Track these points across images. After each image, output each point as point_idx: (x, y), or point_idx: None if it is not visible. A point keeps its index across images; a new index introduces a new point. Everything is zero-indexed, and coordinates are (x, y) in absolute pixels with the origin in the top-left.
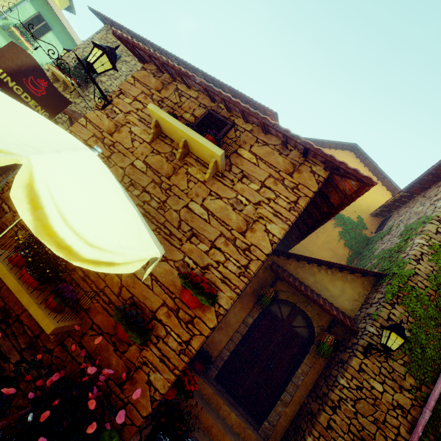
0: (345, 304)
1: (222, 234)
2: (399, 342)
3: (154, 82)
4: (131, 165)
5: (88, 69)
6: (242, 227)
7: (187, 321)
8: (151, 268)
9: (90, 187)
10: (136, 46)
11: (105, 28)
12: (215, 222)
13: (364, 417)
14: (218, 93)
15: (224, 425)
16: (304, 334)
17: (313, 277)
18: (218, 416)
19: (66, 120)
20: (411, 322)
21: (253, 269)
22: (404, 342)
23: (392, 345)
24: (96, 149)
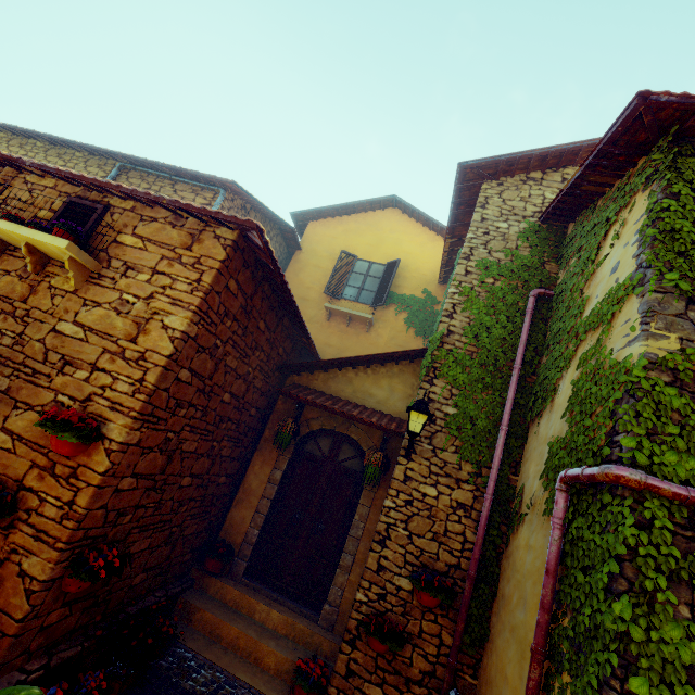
0: (398, 406)
1: (106, 350)
2: (422, 421)
3: None
4: None
5: None
6: (132, 333)
7: (67, 476)
8: None
9: None
10: None
11: None
12: (95, 338)
13: (421, 538)
14: (56, 171)
15: (261, 631)
16: (357, 466)
17: (350, 386)
18: (253, 623)
19: None
20: (455, 395)
21: (152, 379)
22: (427, 419)
23: (415, 428)
24: None
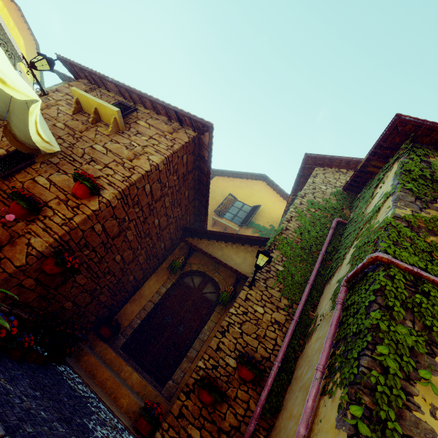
0: (247, 269)
1: (115, 161)
2: (265, 260)
3: (84, 87)
4: (53, 125)
5: (31, 66)
6: (131, 157)
7: (73, 206)
8: (34, 109)
9: (1, 55)
10: (72, 63)
11: (64, 83)
12: (111, 154)
13: (248, 336)
14: (123, 85)
15: (123, 383)
16: (213, 298)
17: (221, 251)
18: (119, 377)
19: None
20: (284, 261)
21: (134, 178)
22: (268, 259)
23: (260, 263)
24: (17, 71)
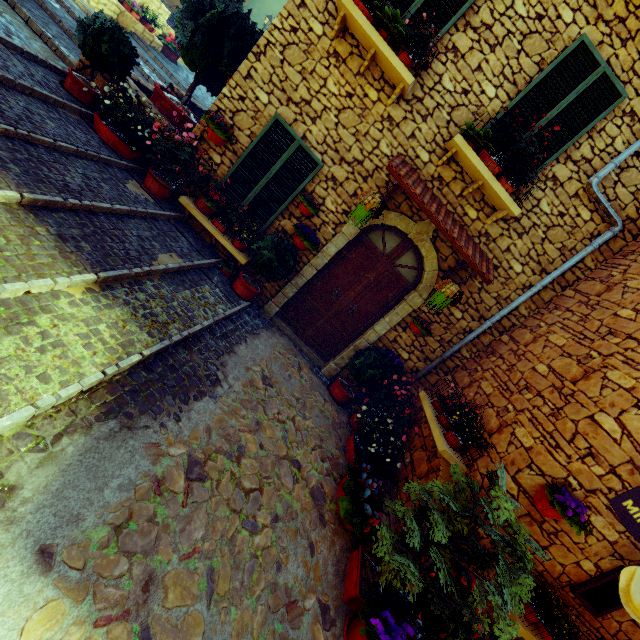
0: None
1: None
2: None
3: None
4: None
5: None
6: None
7: None
8: None
9: None
10: None
11: None
12: None
13: None
14: None
15: None
16: None
17: None
18: None
19: (372, 171)
20: None
21: None
22: None
23: None
24: None
